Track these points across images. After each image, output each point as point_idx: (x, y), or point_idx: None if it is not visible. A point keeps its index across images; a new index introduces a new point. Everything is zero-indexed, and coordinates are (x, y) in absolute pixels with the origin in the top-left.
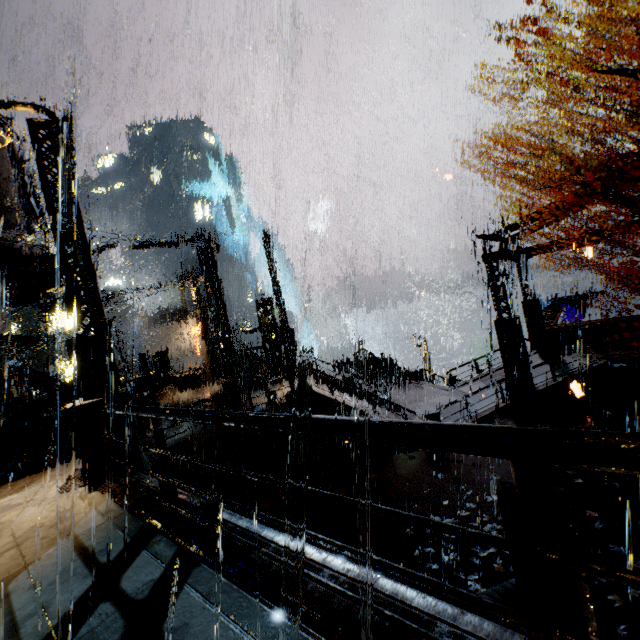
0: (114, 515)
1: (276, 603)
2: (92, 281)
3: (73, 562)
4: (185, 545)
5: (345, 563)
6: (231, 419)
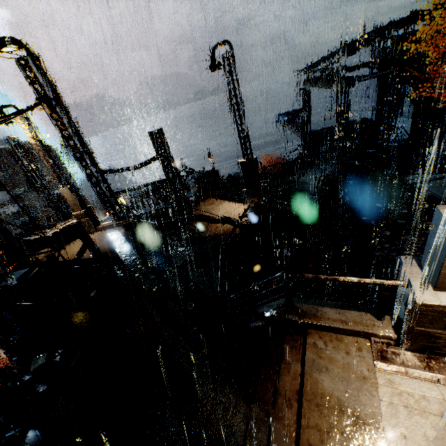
0: None
1: None
2: None
3: None
4: None
5: None
6: None
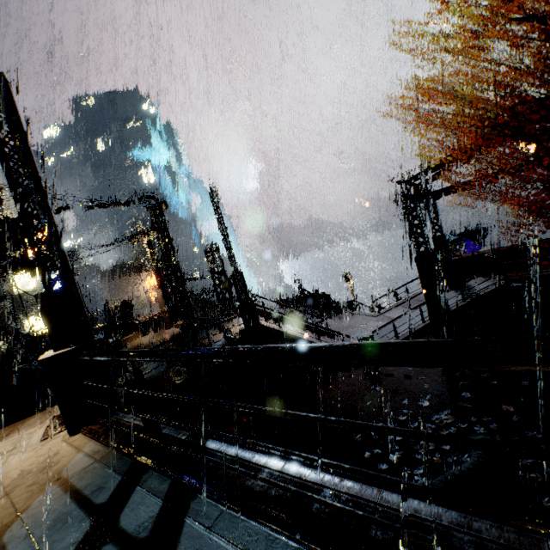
0: (101, 455)
1: (284, 528)
2: (55, 236)
3: (67, 506)
4: (178, 478)
5: (343, 481)
6: (218, 355)
